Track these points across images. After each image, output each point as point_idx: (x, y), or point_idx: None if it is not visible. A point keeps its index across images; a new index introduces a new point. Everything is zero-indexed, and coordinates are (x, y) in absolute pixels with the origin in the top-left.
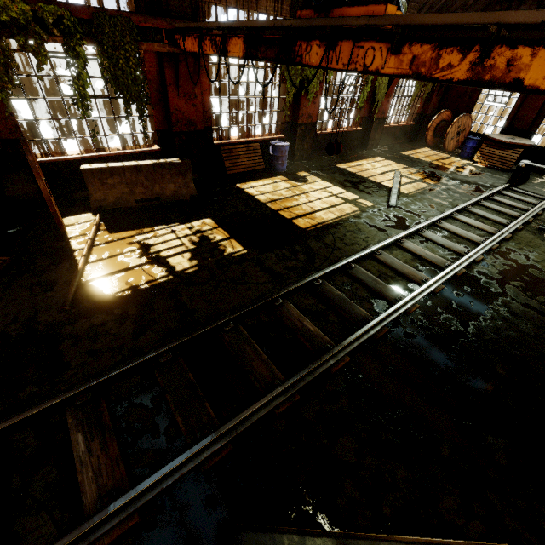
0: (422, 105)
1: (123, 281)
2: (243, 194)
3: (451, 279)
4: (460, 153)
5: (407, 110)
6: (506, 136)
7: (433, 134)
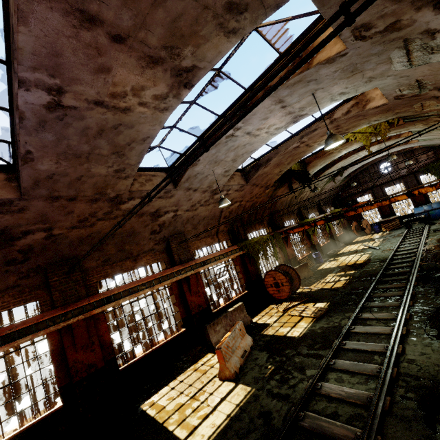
0: (341, 225)
1: (338, 285)
2: (325, 269)
3: (424, 248)
4: (375, 232)
5: (341, 227)
6: (386, 218)
7: (356, 231)
